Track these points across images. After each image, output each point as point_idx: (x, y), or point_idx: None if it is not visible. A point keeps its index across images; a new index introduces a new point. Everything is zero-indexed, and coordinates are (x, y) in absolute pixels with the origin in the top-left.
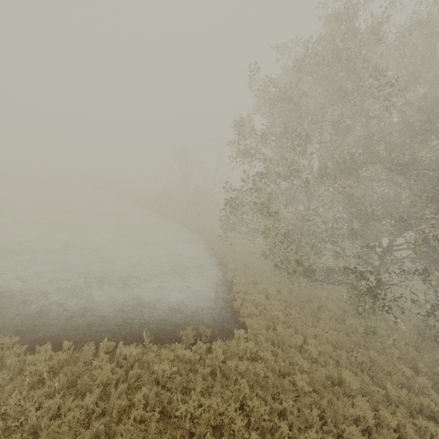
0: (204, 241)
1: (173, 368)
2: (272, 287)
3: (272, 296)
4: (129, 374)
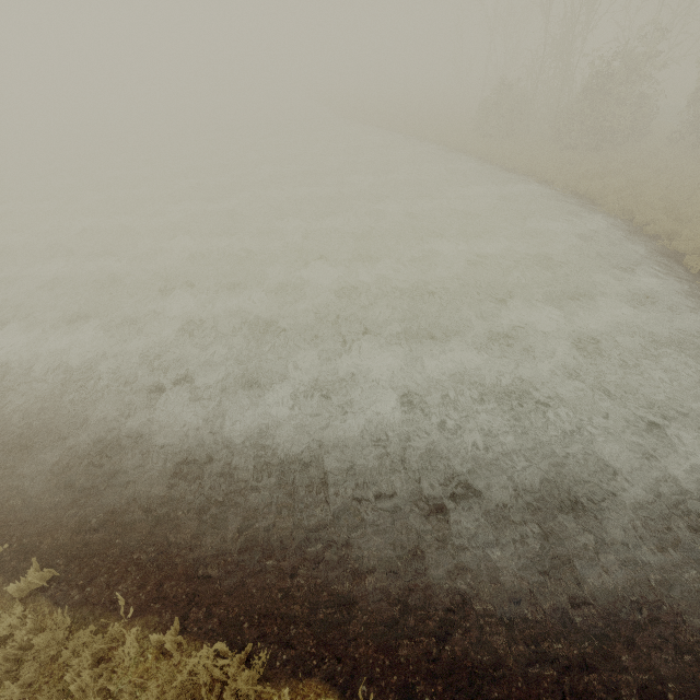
0: (656, 241)
1: None
2: None
3: None
4: None
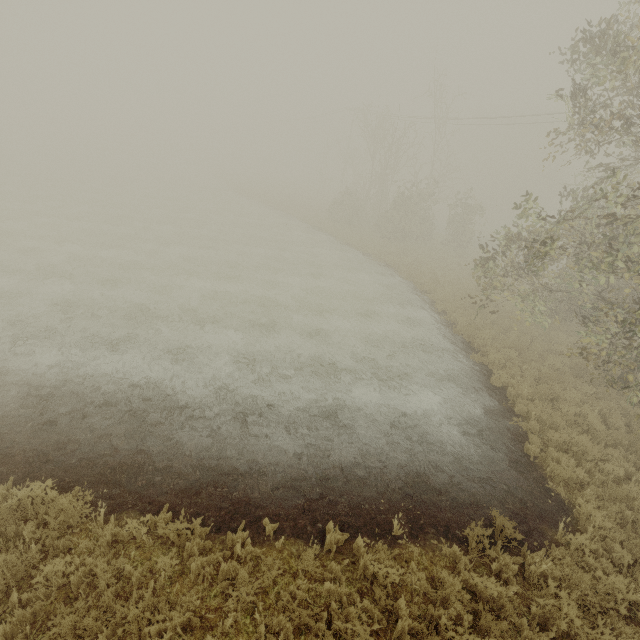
0: (424, 294)
1: (486, 639)
2: (592, 413)
3: (601, 436)
4: (396, 628)
